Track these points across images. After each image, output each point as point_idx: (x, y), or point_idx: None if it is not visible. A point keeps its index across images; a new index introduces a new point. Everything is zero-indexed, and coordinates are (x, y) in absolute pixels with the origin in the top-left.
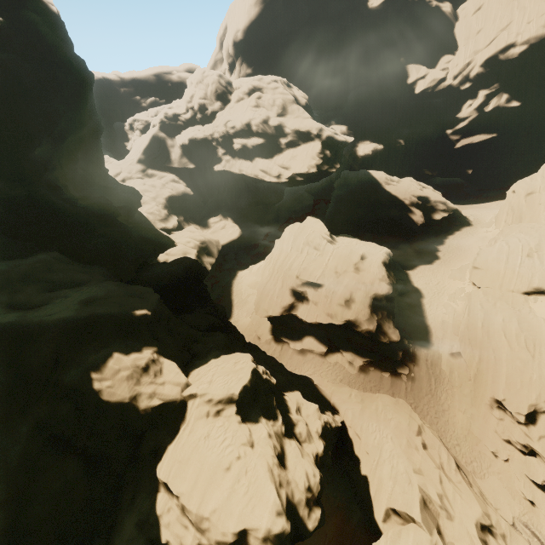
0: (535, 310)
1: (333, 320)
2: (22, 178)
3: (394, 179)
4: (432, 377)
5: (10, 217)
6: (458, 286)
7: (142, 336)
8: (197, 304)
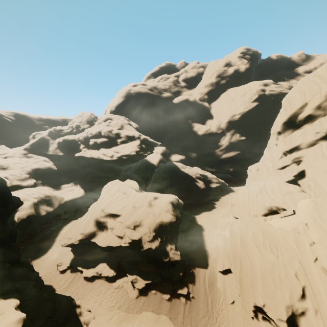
0: (272, 224)
1: (122, 243)
2: None
3: (187, 166)
4: (209, 297)
5: None
6: (227, 221)
7: None
8: None
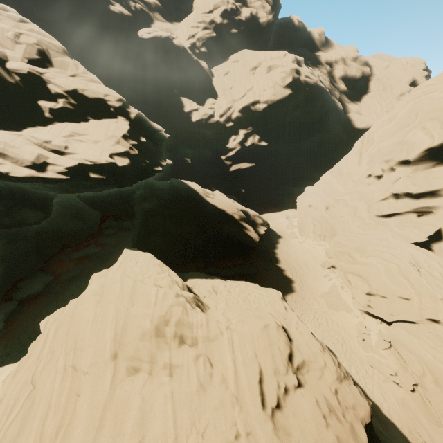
0: None
1: None
2: None
3: (208, 191)
4: None
5: None
6: (351, 320)
7: None
8: None
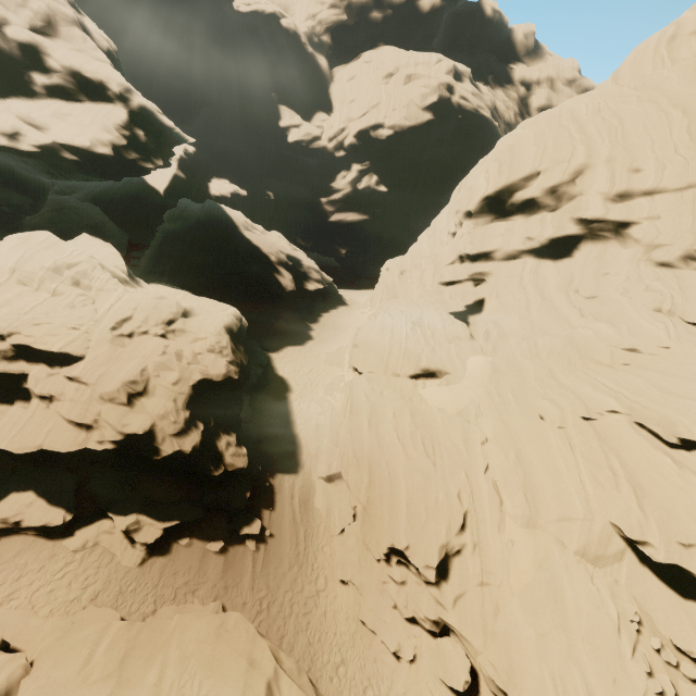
0: (426, 397)
1: (92, 441)
2: None
3: (258, 227)
4: (300, 528)
5: None
6: (336, 374)
7: None
8: None
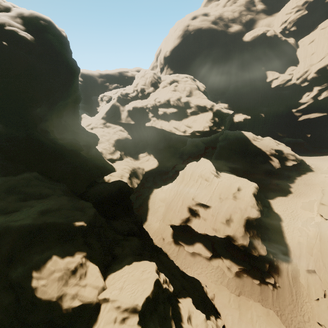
0: None
1: (217, 234)
2: (25, 125)
3: (259, 137)
4: (293, 289)
5: (12, 148)
6: (308, 215)
7: (77, 242)
8: (123, 213)
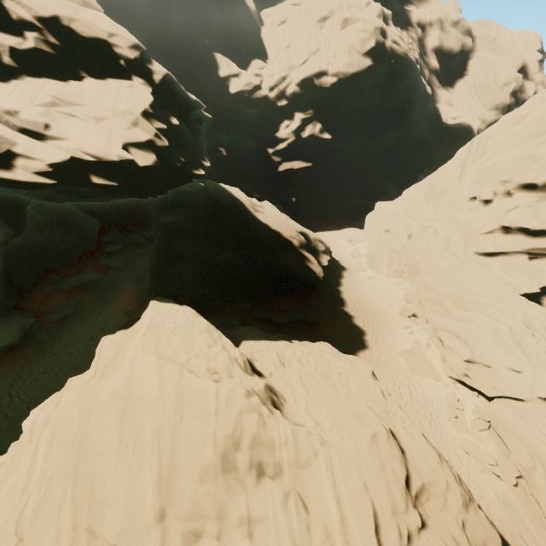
0: None
1: None
2: None
3: (256, 202)
4: None
5: None
6: (440, 390)
7: None
8: None
